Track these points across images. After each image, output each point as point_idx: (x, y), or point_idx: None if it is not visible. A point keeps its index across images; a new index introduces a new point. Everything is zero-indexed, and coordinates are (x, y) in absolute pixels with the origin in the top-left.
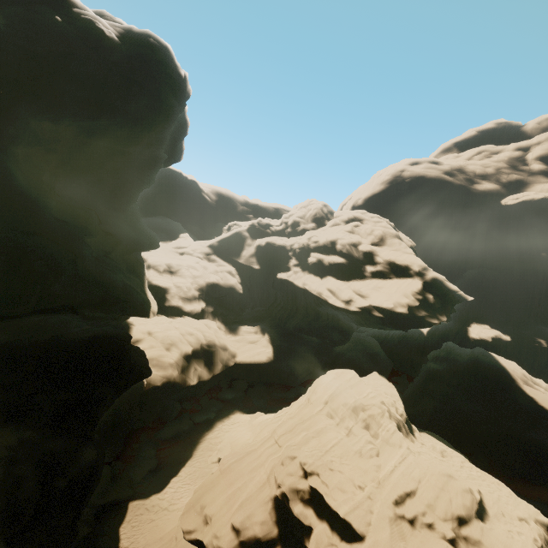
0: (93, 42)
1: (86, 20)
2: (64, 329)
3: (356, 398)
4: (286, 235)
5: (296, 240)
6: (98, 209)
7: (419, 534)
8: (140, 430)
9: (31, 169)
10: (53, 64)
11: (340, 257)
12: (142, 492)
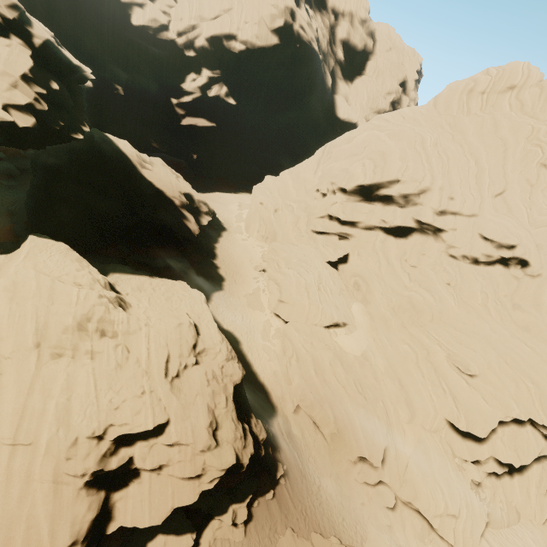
0: None
1: None
2: None
3: (72, 313)
4: None
5: None
6: None
7: (184, 378)
8: None
9: None
10: None
11: None
12: None
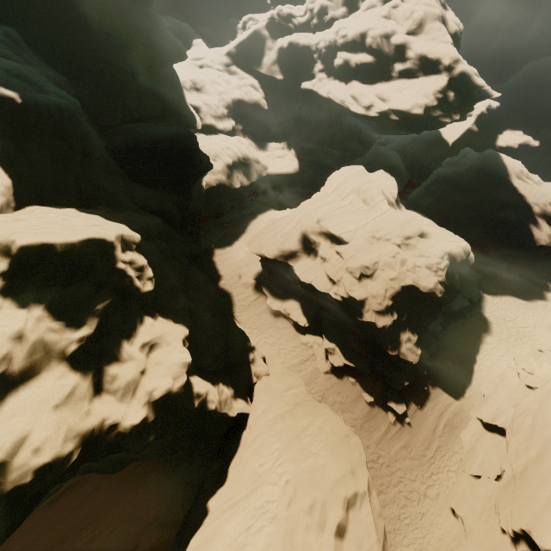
0: None
1: None
2: (152, 131)
3: (359, 183)
4: (311, 29)
5: (322, 36)
6: (128, 16)
7: (380, 243)
8: (208, 217)
9: None
10: None
11: (368, 55)
12: (220, 246)
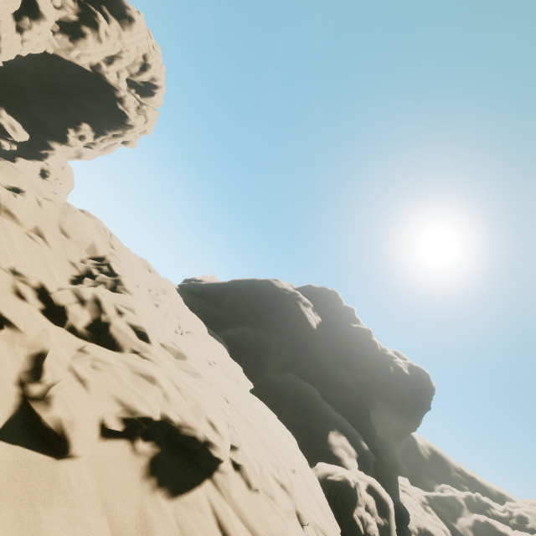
0: (401, 375)
1: (399, 366)
2: None
3: None
4: (510, 525)
5: (521, 534)
6: (388, 444)
7: None
8: None
9: (371, 420)
10: (389, 385)
11: None
12: None
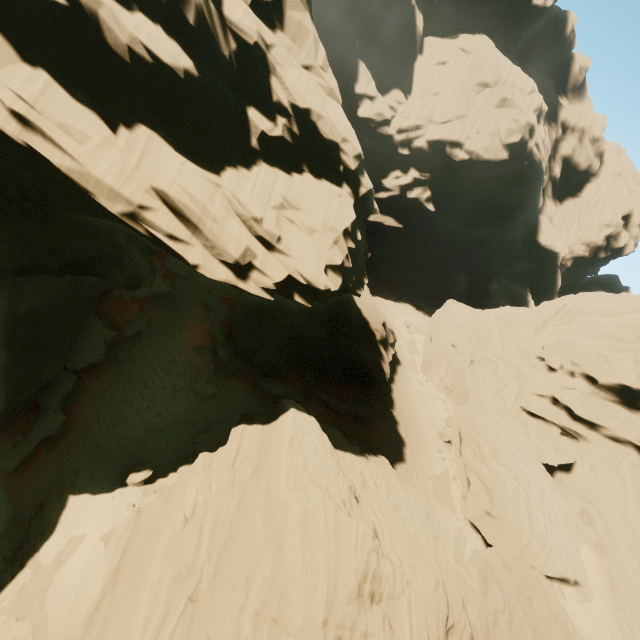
0: None
1: None
2: None
3: (355, 568)
4: None
5: None
6: None
7: None
8: None
9: None
10: None
11: (178, 45)
12: None
